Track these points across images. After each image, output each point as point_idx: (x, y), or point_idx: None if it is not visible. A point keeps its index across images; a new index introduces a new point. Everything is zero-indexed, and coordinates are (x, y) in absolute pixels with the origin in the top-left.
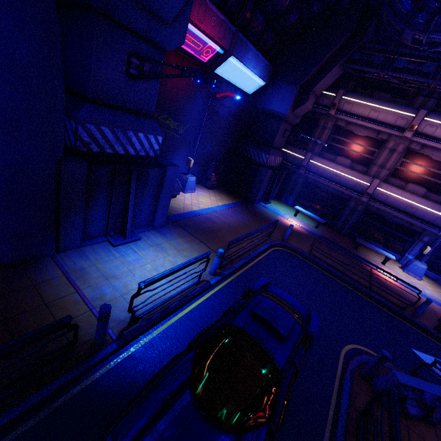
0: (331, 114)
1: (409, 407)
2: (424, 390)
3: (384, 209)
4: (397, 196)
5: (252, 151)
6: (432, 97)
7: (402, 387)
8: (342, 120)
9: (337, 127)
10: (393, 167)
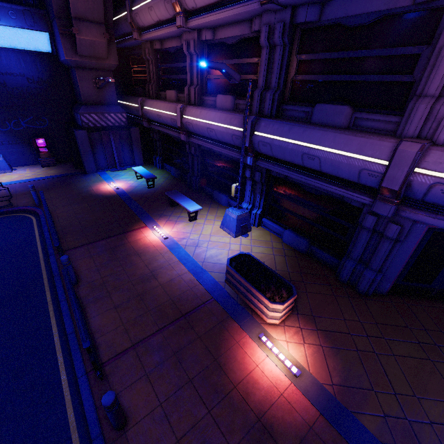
0: (135, 39)
1: None
2: None
3: (201, 143)
4: (198, 120)
5: (76, 116)
6: None
7: None
8: (155, 40)
9: (160, 52)
10: (204, 80)
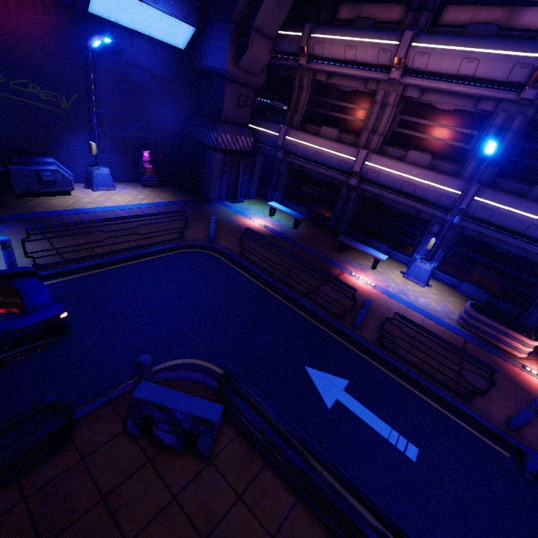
0: (301, 65)
1: (158, 433)
2: (170, 407)
3: (379, 192)
4: (391, 171)
5: (200, 131)
6: (425, 10)
7: (141, 404)
8: (321, 71)
9: (319, 84)
10: (389, 131)
